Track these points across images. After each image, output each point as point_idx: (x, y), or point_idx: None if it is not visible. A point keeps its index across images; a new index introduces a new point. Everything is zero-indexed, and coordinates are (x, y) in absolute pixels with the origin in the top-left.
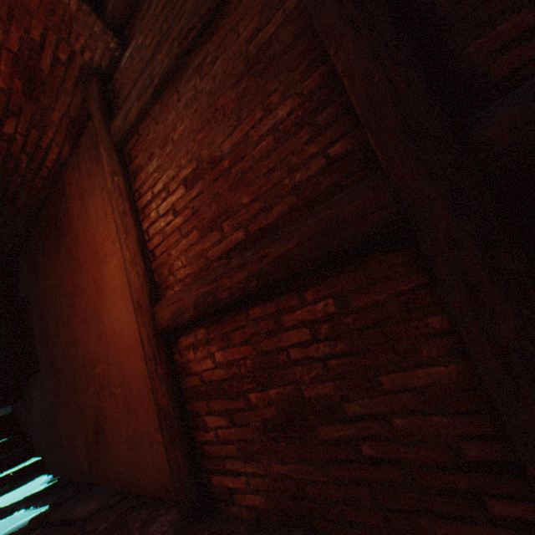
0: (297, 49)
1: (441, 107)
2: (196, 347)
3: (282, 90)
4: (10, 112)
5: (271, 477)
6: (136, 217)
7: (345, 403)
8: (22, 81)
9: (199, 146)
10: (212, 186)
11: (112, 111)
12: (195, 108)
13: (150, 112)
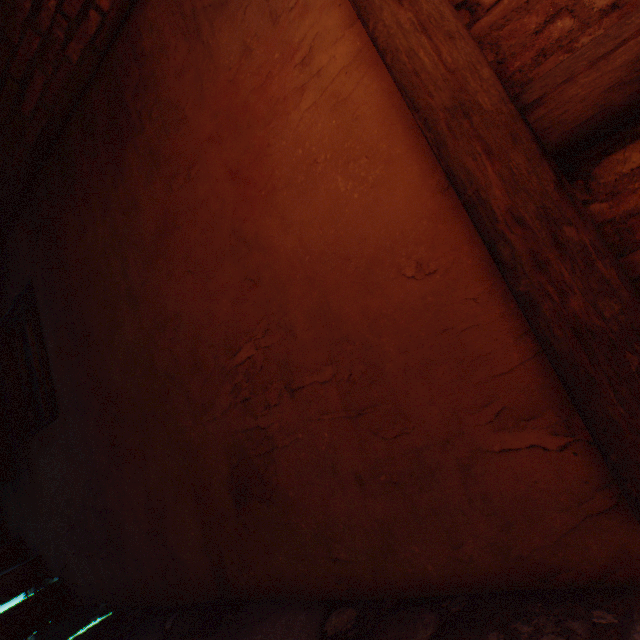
0: None
1: None
2: None
3: None
4: None
5: None
6: None
7: None
8: None
9: None
10: None
11: None
12: None
13: None
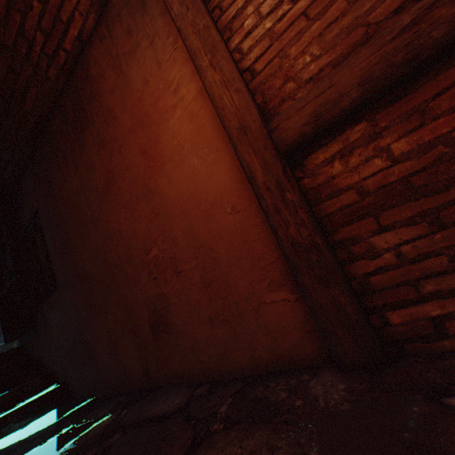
0: None
1: None
2: (347, 153)
3: None
4: None
5: None
6: (220, 36)
7: None
8: None
9: None
10: None
11: None
12: None
13: None
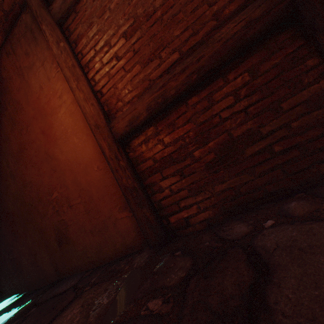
0: None
1: None
2: (147, 141)
3: None
4: None
5: (215, 196)
6: (82, 70)
7: (261, 129)
8: None
9: (134, 8)
10: (149, 32)
11: (47, 0)
12: None
13: None
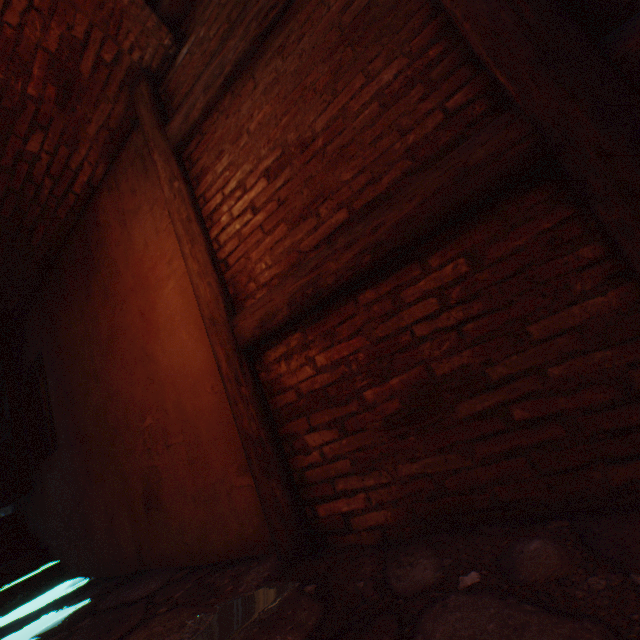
0: (401, 11)
1: (577, 29)
2: (289, 356)
3: (386, 54)
4: (37, 125)
5: (398, 483)
6: (202, 225)
7: (488, 368)
8: (57, 87)
9: (284, 131)
10: (303, 171)
11: (165, 115)
12: (276, 92)
13: (216, 107)
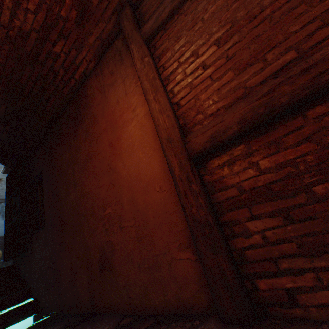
0: None
1: None
2: (232, 163)
3: None
4: (62, 35)
5: None
6: (162, 83)
7: None
8: (77, 12)
9: (233, 12)
10: (250, 33)
11: (139, 25)
12: None
13: (177, 12)
